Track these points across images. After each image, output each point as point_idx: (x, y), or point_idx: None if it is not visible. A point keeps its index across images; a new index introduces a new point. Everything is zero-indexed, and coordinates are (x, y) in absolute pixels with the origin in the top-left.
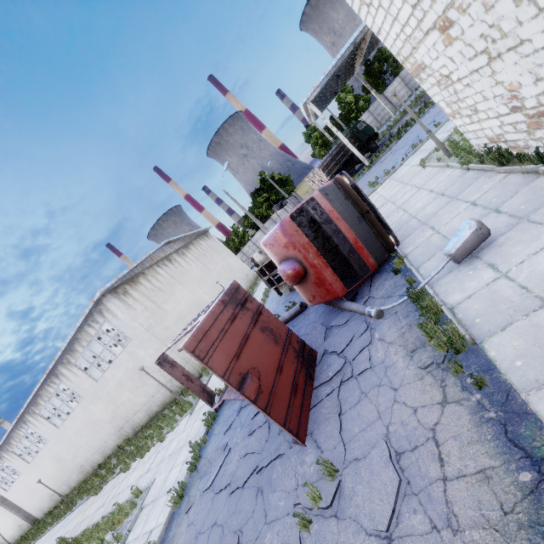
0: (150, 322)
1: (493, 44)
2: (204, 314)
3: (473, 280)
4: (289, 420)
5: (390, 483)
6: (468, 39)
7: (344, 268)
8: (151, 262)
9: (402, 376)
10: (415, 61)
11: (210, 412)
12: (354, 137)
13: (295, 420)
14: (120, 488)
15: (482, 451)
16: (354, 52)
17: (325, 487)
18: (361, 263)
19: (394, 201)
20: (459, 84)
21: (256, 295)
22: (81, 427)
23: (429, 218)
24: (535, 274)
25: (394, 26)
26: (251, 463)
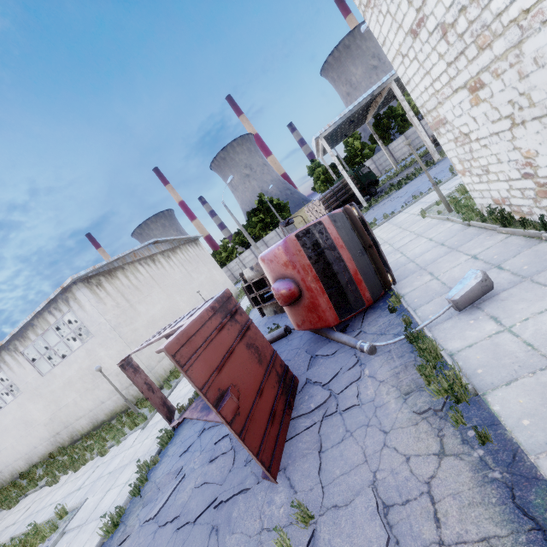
0: (118, 320)
1: (519, 111)
2: (188, 318)
3: (474, 330)
4: (263, 450)
5: (376, 540)
6: (496, 103)
7: (338, 298)
8: (134, 258)
9: (394, 419)
10: (437, 115)
11: (167, 429)
12: (356, 178)
13: (269, 451)
14: (41, 504)
15: (486, 516)
16: (369, 103)
17: (295, 535)
18: (357, 295)
19: (392, 243)
20: (476, 144)
21: None
22: (10, 426)
23: (428, 263)
24: (541, 333)
25: (425, 80)
26: (208, 495)
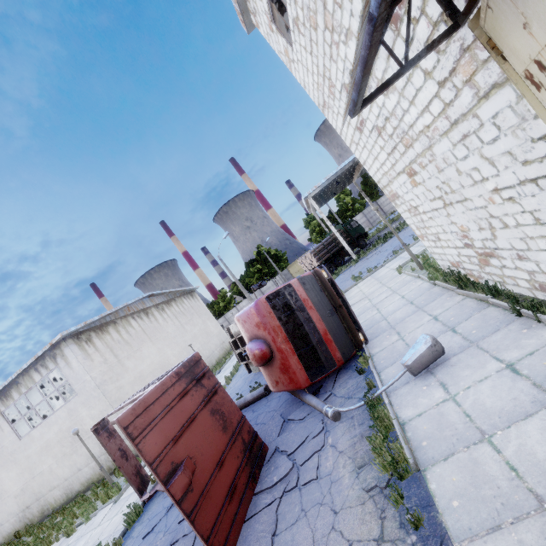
0: (104, 377)
1: (446, 195)
2: (156, 382)
3: (425, 397)
4: (215, 533)
5: None
6: (428, 186)
7: (312, 357)
8: (127, 312)
9: (345, 497)
10: (391, 190)
11: (136, 504)
12: (346, 232)
13: (222, 534)
14: None
15: None
16: (353, 167)
17: None
18: (328, 355)
19: (371, 299)
20: (424, 215)
21: (227, 366)
22: None
23: (397, 322)
24: (479, 403)
25: (375, 163)
26: None
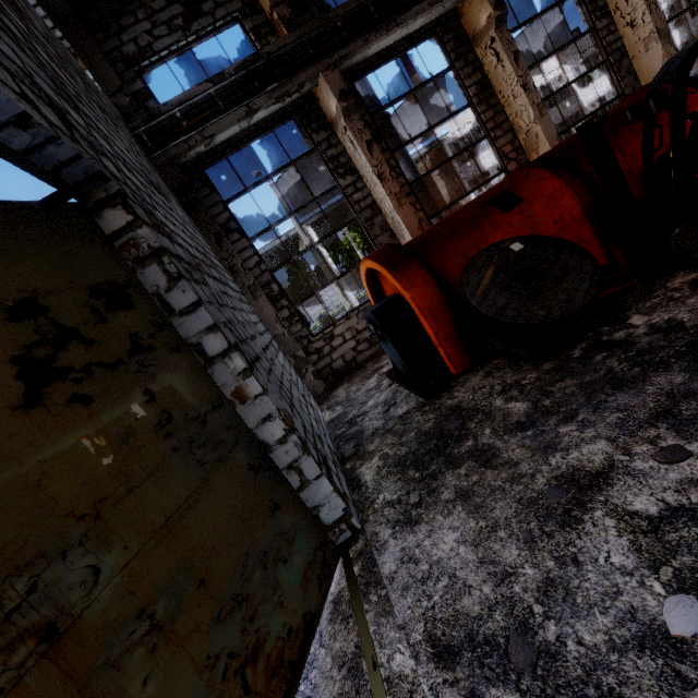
0: None
1: None
2: None
3: None
4: None
5: None
6: None
7: None
8: None
9: None
10: None
11: None
12: None
13: None
14: None
15: None
16: (293, 240)
17: None
18: None
19: None
20: None
21: None
22: None
23: None
24: None
25: None
26: None
